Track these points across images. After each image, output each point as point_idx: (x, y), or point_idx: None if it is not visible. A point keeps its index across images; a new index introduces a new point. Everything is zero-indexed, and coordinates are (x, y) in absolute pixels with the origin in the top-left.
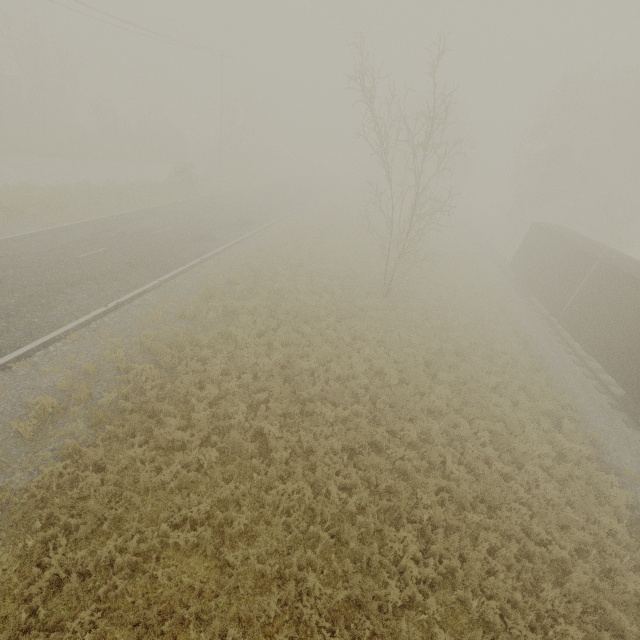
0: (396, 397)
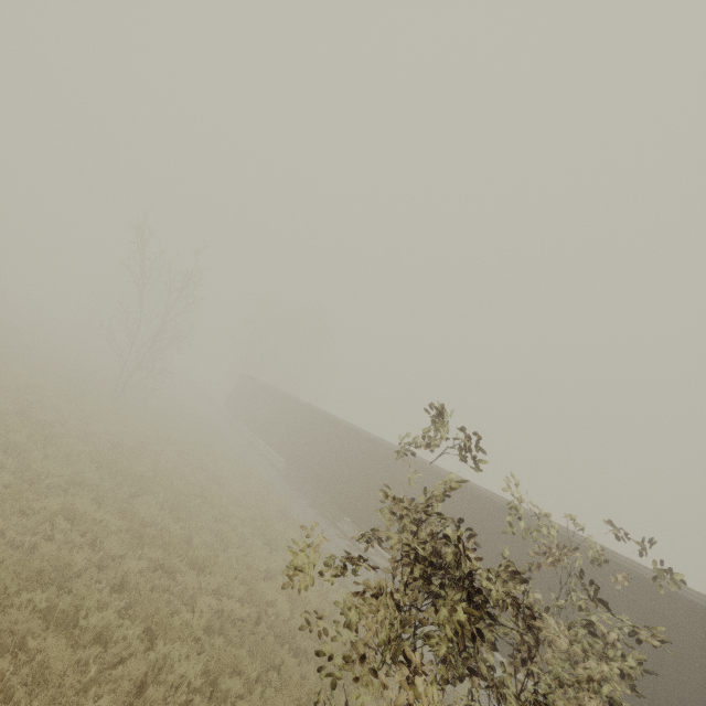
0: (134, 449)
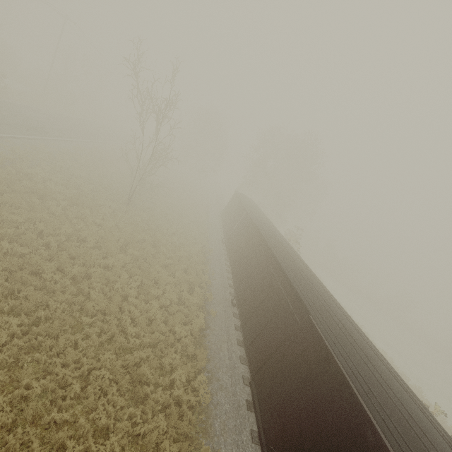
0: (81, 252)
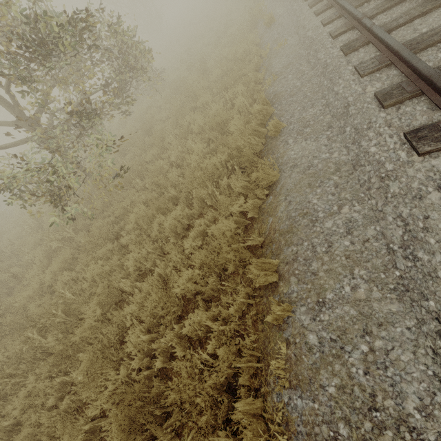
0: None
